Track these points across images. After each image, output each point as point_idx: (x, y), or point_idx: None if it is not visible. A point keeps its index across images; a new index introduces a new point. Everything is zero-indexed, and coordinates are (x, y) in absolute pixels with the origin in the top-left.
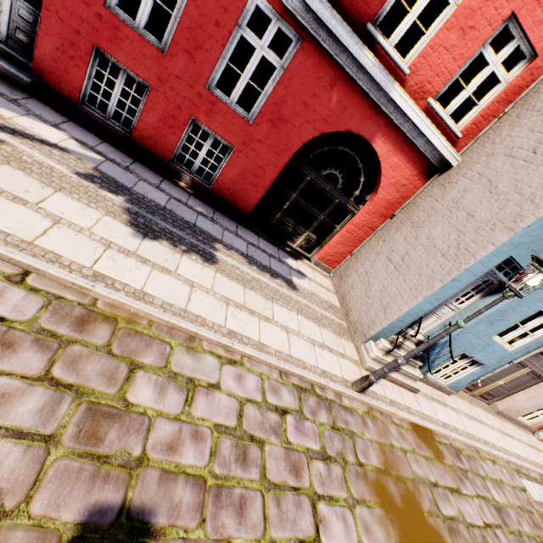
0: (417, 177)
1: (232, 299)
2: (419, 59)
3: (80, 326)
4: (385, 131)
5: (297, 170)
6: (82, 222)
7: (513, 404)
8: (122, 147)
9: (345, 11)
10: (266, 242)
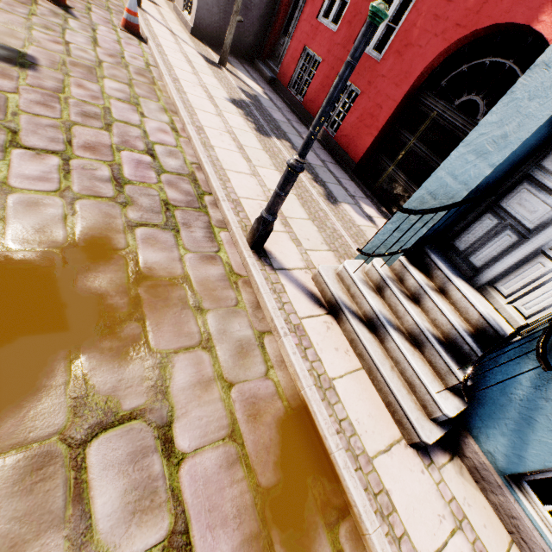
0: None
1: (238, 137)
2: None
3: (140, 74)
4: None
5: (422, 107)
6: (207, 82)
7: None
8: (294, 109)
9: None
10: (357, 187)
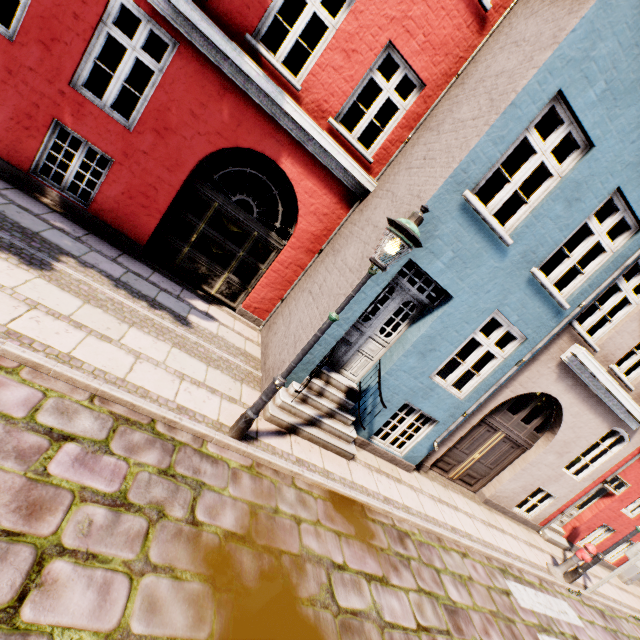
0: (339, 206)
1: (47, 305)
2: (310, 77)
3: None
4: (291, 151)
5: (201, 194)
6: None
7: (500, 486)
8: None
9: (221, 20)
10: (166, 278)
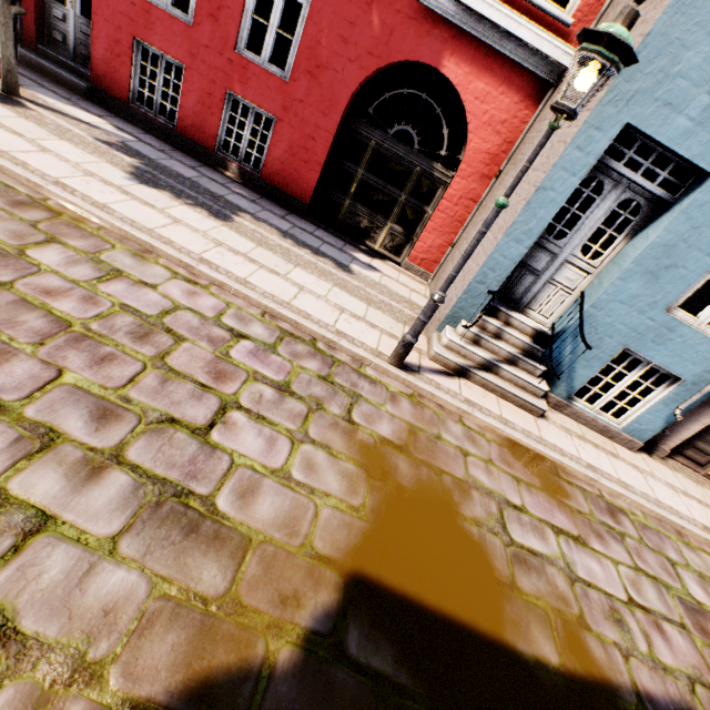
0: (522, 105)
1: (229, 245)
2: None
3: (16, 205)
4: (454, 47)
5: (357, 136)
6: (74, 159)
7: None
8: (168, 140)
9: None
10: (329, 234)
